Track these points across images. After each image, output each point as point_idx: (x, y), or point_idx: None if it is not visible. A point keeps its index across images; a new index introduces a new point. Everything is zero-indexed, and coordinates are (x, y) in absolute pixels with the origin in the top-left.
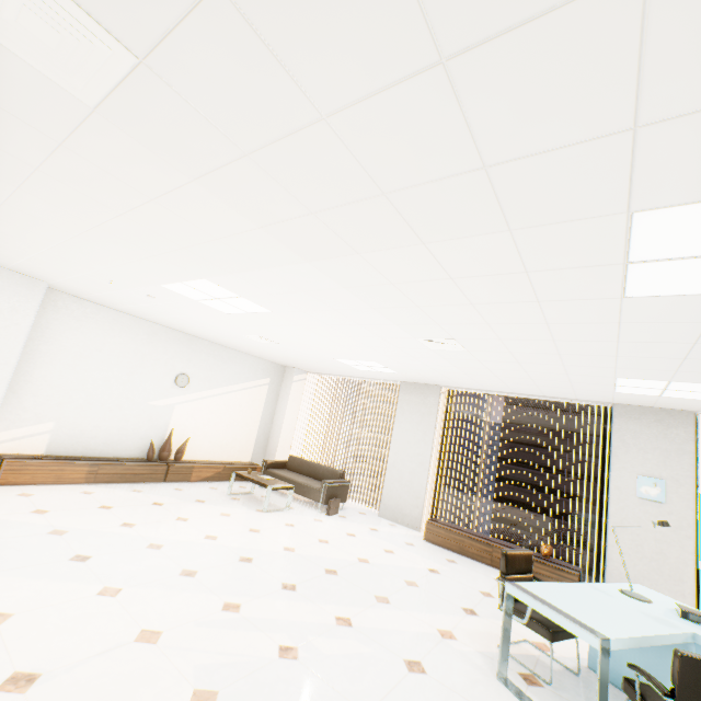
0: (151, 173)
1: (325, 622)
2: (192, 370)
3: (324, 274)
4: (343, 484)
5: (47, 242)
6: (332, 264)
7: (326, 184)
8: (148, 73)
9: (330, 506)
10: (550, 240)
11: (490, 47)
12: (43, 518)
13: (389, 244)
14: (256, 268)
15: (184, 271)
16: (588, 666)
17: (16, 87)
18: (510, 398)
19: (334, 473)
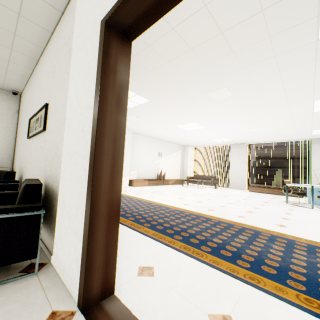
0: (213, 106)
1: (240, 199)
2: (161, 151)
3: (235, 117)
4: (217, 179)
5: (156, 120)
6: (239, 115)
7: (252, 103)
8: (232, 96)
9: (215, 186)
10: (297, 106)
11: (292, 90)
12: (155, 190)
13: (258, 110)
14: (215, 118)
15: (191, 121)
16: (308, 203)
17: (203, 99)
18: (258, 147)
19: (212, 177)
